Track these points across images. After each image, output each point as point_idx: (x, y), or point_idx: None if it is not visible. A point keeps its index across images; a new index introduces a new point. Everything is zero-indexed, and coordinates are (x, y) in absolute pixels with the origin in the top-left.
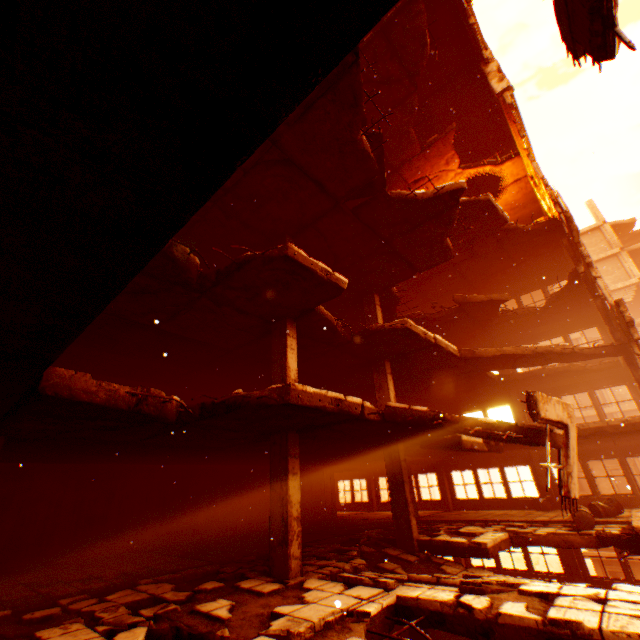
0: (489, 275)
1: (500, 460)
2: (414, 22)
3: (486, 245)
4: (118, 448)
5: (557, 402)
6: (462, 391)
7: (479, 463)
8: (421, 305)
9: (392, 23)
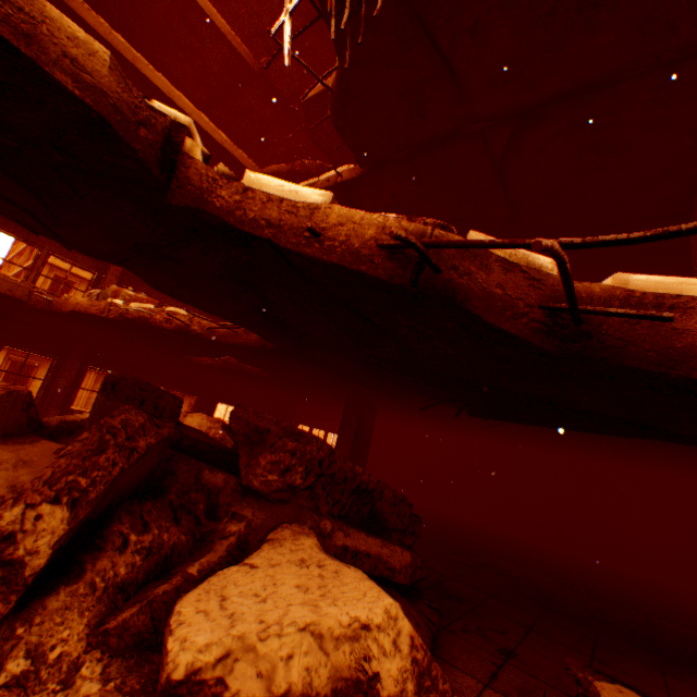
0: None
1: None
2: None
3: None
4: None
5: None
6: None
7: None
8: None
9: None
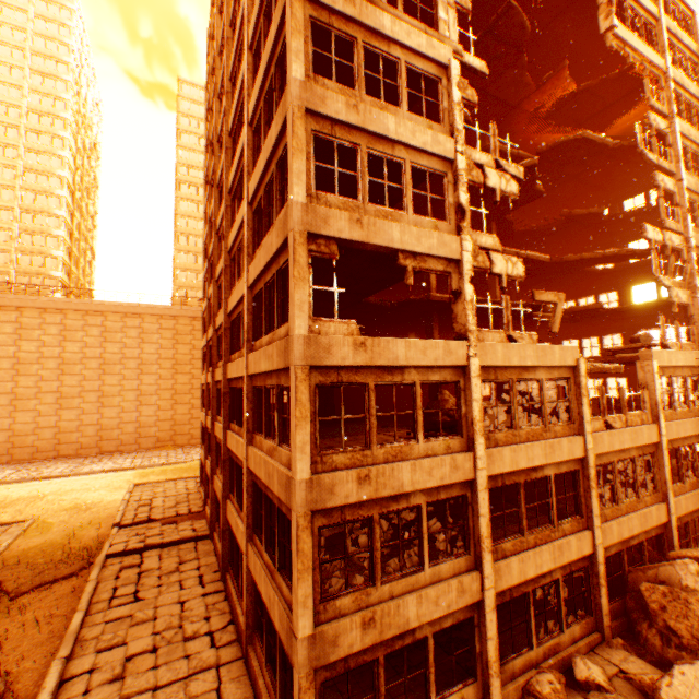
0: (614, 177)
1: (600, 332)
2: (512, 20)
3: (597, 161)
4: (359, 323)
5: (550, 294)
6: (572, 282)
7: (584, 334)
8: (551, 209)
9: (495, 27)
